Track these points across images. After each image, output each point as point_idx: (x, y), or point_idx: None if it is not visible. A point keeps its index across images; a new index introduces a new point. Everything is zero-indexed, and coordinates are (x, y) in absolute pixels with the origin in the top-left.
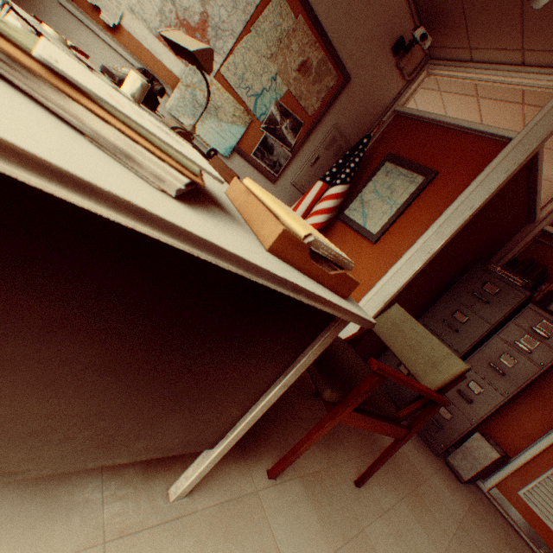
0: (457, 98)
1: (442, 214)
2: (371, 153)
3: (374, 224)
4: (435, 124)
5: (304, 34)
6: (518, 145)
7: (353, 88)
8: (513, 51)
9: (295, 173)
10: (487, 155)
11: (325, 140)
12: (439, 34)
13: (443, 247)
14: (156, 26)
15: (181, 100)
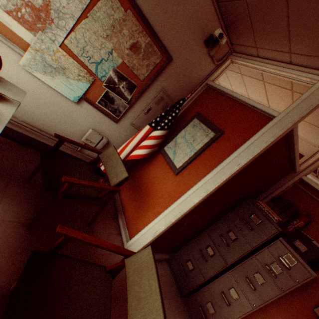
0: (251, 80)
1: (220, 164)
2: (189, 110)
3: (179, 160)
4: (229, 97)
5: (133, 24)
6: (278, 122)
7: (176, 65)
8: (284, 52)
9: (133, 117)
10: (258, 126)
11: (155, 98)
12: (237, 35)
13: (220, 187)
14: (5, 3)
15: (33, 60)
